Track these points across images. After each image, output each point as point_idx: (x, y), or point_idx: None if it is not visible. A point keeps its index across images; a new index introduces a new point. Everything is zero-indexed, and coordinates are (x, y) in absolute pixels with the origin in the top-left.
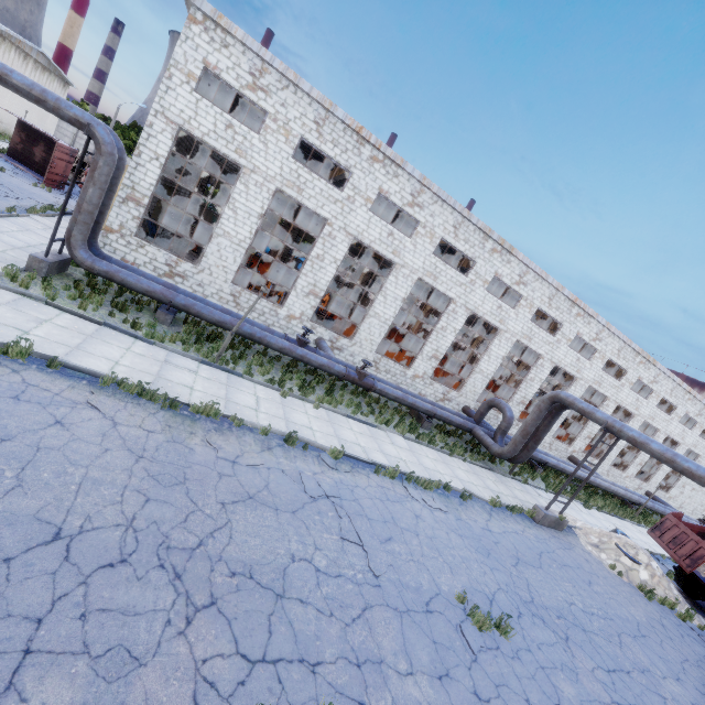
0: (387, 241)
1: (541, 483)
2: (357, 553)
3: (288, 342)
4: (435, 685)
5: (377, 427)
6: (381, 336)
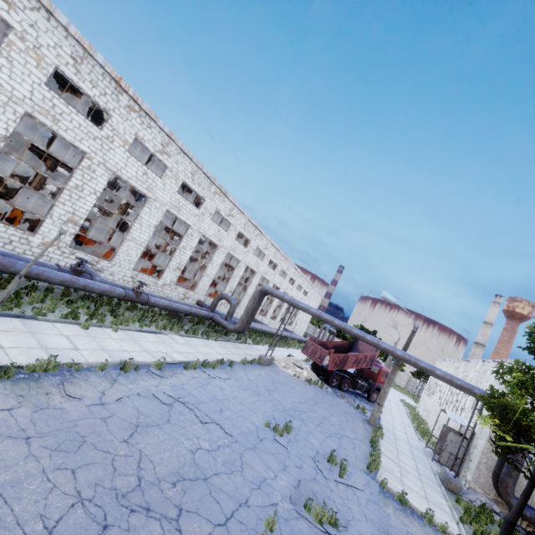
0: (142, 179)
1: (249, 340)
2: (216, 428)
3: (67, 274)
4: (286, 474)
5: (161, 333)
6: (138, 256)
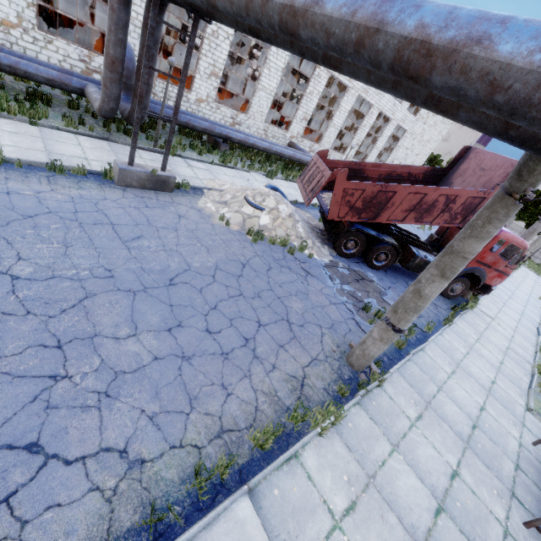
0: None
1: (218, 159)
2: None
3: None
4: None
5: None
6: None
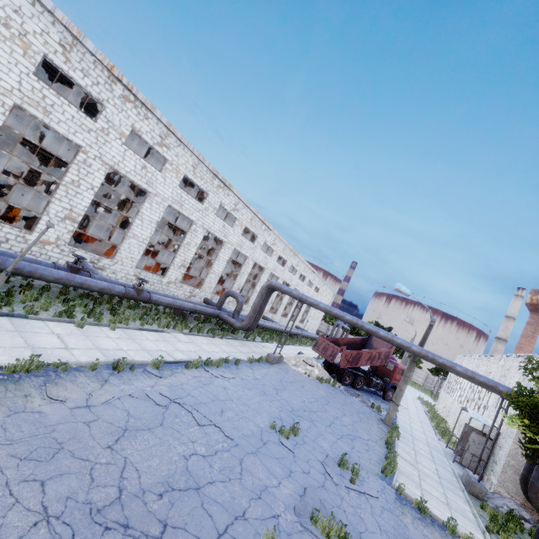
0: (141, 173)
1: (258, 338)
2: (214, 431)
3: (63, 271)
4: (291, 481)
5: (163, 332)
6: (140, 253)
